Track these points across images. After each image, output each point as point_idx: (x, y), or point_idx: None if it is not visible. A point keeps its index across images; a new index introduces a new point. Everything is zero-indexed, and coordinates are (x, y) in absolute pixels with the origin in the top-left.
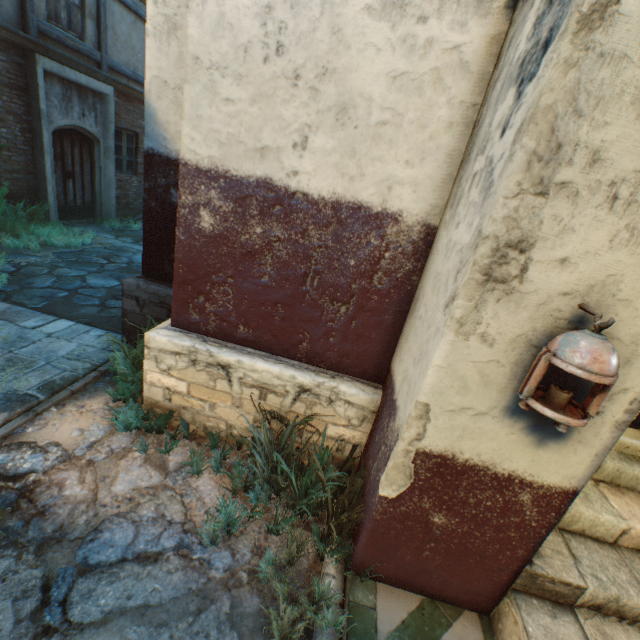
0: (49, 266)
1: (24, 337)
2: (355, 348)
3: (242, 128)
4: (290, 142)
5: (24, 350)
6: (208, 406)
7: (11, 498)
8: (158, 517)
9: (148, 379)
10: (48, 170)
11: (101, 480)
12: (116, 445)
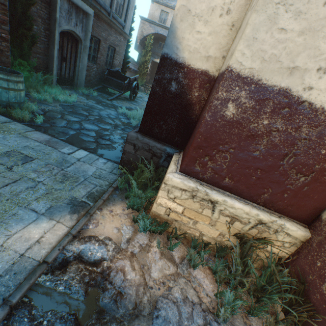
0: (60, 113)
1: (66, 160)
2: (299, 202)
3: (284, 51)
4: (316, 66)
5: (69, 169)
6: (192, 222)
7: (99, 280)
8: (185, 299)
9: (158, 201)
10: (55, 55)
11: (142, 267)
12: (141, 241)
